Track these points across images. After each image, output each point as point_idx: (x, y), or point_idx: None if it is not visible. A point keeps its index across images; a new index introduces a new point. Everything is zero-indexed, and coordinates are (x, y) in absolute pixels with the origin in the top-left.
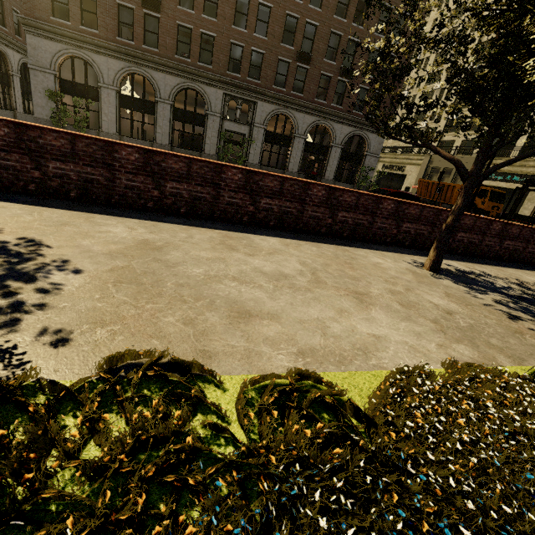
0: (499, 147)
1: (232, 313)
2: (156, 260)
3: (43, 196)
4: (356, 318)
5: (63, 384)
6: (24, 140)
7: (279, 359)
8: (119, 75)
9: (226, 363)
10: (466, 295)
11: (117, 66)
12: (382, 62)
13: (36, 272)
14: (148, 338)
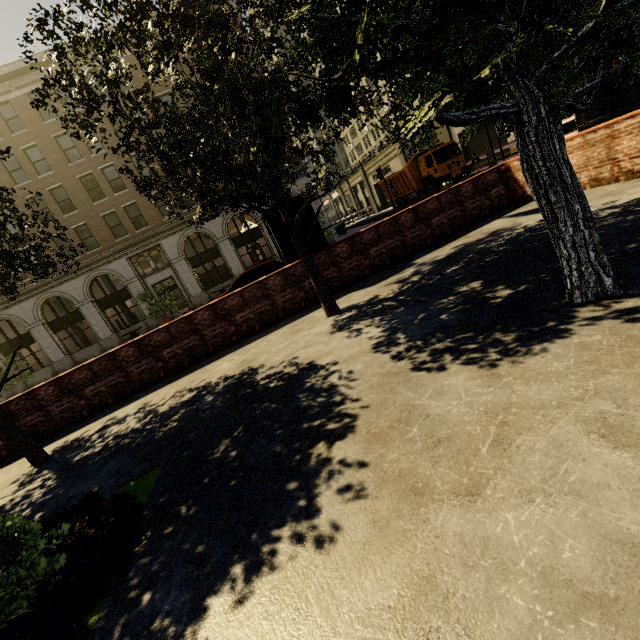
0: None
1: None
2: None
3: None
4: None
5: None
6: None
7: None
8: (36, 311)
9: None
10: None
11: (30, 305)
12: None
13: None
14: None
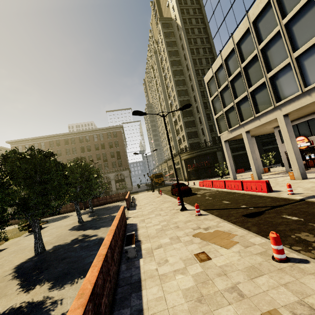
0: None
1: None
2: None
3: None
4: None
5: None
6: None
7: None
8: None
9: None
10: None
11: None
12: None
13: None
14: None
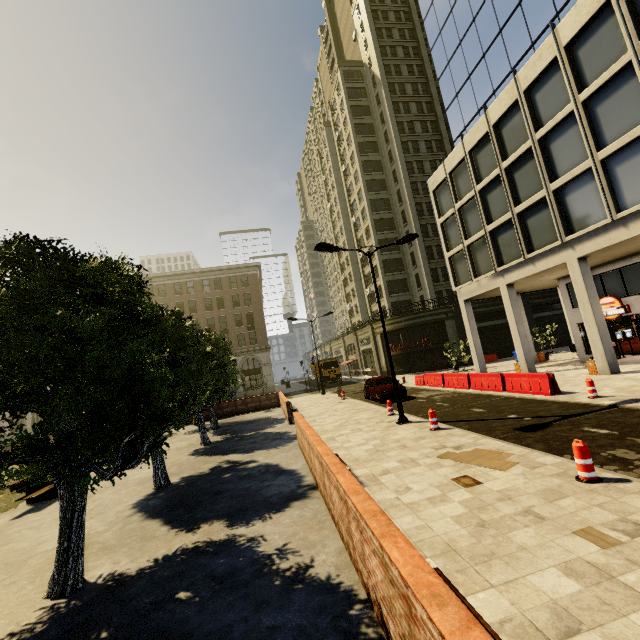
0: None
1: None
2: None
3: None
4: None
5: None
6: None
7: None
8: None
9: None
10: None
11: None
12: None
13: None
14: None
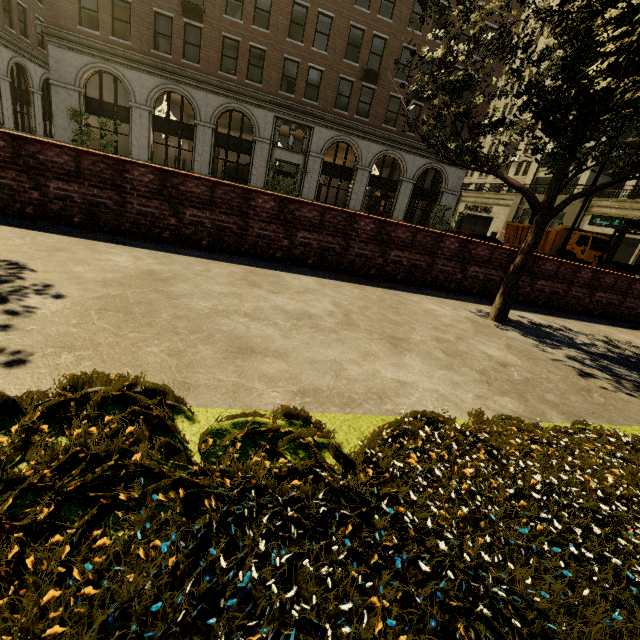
0: (576, 174)
1: (231, 348)
2: (157, 291)
3: (43, 220)
4: (383, 362)
5: (1, 400)
6: (22, 156)
7: (272, 396)
8: (153, 94)
9: (205, 396)
10: (533, 348)
11: (151, 83)
12: (440, 73)
13: (10, 294)
14: (121, 365)
